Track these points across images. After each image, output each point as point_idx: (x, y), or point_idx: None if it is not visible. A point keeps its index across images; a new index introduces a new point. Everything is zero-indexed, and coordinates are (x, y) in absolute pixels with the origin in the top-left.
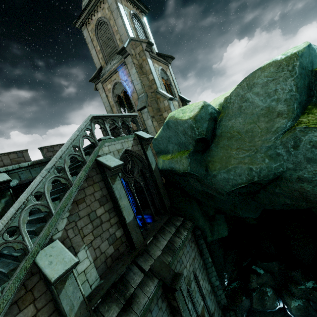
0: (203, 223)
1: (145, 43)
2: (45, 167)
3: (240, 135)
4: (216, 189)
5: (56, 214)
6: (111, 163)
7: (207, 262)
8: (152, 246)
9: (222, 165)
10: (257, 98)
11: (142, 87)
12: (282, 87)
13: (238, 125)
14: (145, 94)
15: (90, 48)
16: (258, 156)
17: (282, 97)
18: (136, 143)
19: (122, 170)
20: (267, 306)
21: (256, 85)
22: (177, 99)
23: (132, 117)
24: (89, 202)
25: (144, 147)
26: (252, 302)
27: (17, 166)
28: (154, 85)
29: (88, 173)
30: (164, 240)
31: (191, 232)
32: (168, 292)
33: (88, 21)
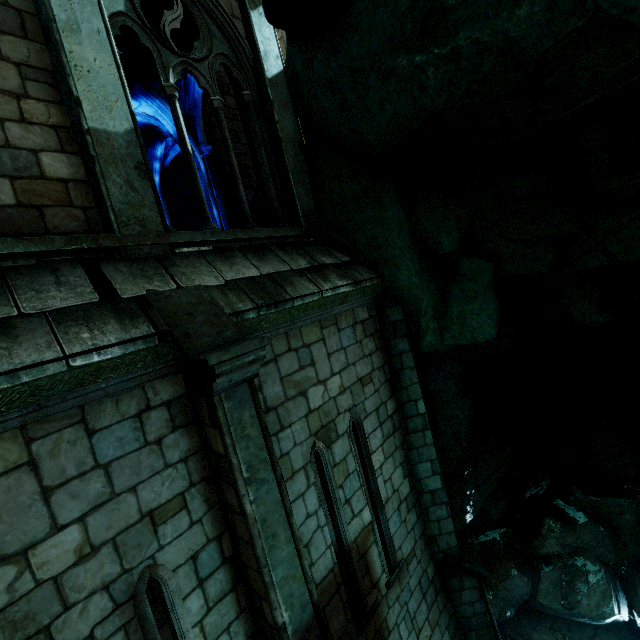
0: (413, 278)
1: None
2: None
3: None
4: None
5: None
6: None
7: (412, 412)
8: (193, 262)
9: None
10: None
11: None
12: None
13: None
14: None
15: None
16: None
17: None
18: None
19: None
20: (579, 608)
21: None
22: None
23: None
24: None
25: None
26: (538, 589)
27: None
28: None
29: None
30: (250, 268)
31: (372, 308)
32: (198, 395)
33: None
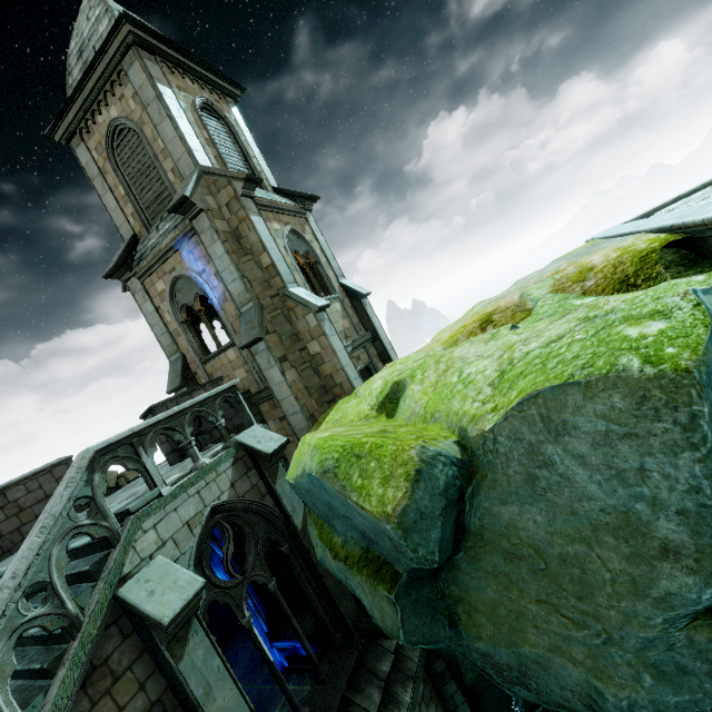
0: None
1: (240, 181)
2: None
3: (545, 564)
4: (487, 673)
5: None
6: (164, 605)
7: None
8: None
9: (499, 632)
10: (582, 472)
11: (247, 288)
12: (665, 471)
13: (534, 527)
14: (257, 304)
15: (99, 191)
16: (618, 659)
17: (668, 499)
18: (244, 470)
19: (208, 577)
20: None
21: (574, 431)
22: (338, 296)
23: (226, 394)
24: None
25: (267, 476)
26: None
27: None
28: (276, 278)
29: (92, 655)
30: None
31: (423, 672)
32: None
33: (86, 127)
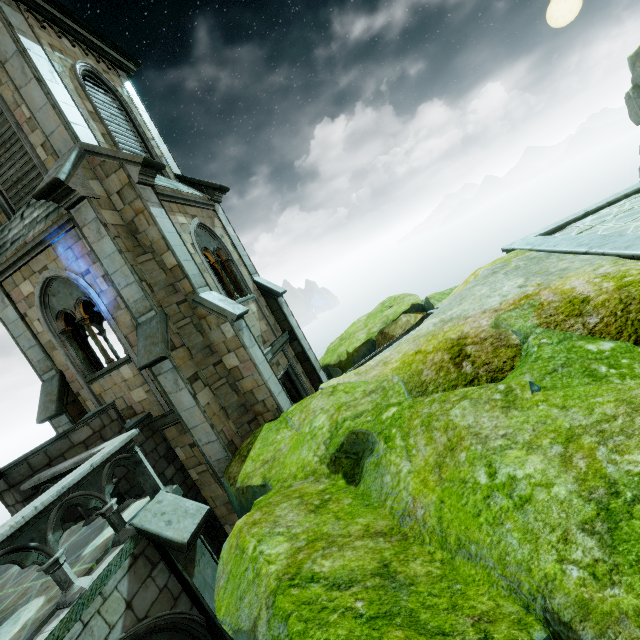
0: None
1: (135, 166)
2: None
3: None
4: None
5: None
6: None
7: None
8: None
9: None
10: None
11: (146, 294)
12: None
13: None
14: (159, 314)
15: None
16: None
17: None
18: (147, 570)
19: None
20: None
21: None
22: (253, 296)
23: (117, 456)
24: None
25: (180, 569)
26: None
27: None
28: (183, 282)
29: None
30: None
31: None
32: None
33: None
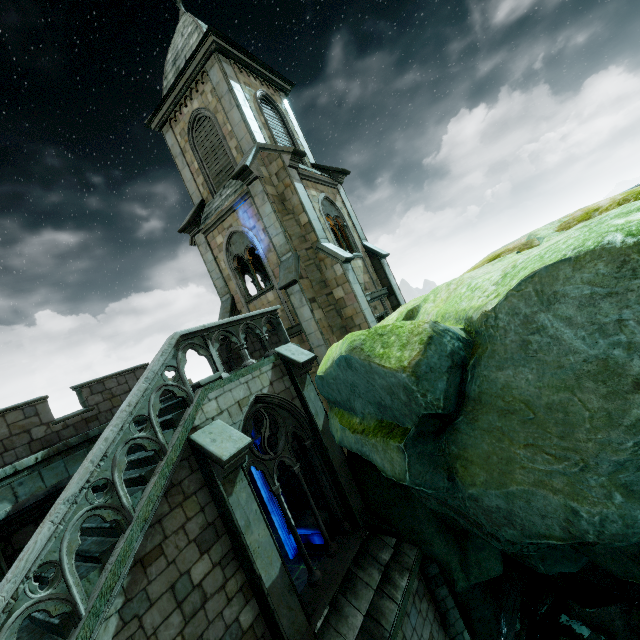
0: (443, 550)
1: (288, 154)
2: (66, 492)
3: (534, 414)
4: (478, 524)
5: (89, 616)
6: (222, 448)
7: None
8: (328, 637)
9: (490, 477)
10: (569, 331)
11: (288, 240)
12: (639, 318)
13: (525, 385)
14: (294, 254)
15: (180, 167)
16: (592, 482)
17: None
18: (280, 375)
19: (250, 447)
20: None
21: (563, 299)
22: (361, 255)
23: (269, 315)
24: (175, 551)
25: (297, 382)
26: None
27: (9, 469)
28: (311, 234)
29: (172, 476)
30: (356, 614)
31: (418, 571)
32: None
33: (174, 117)
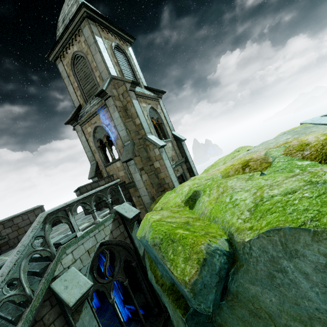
0: None
1: (129, 83)
2: None
3: (275, 326)
4: None
5: None
6: (71, 295)
7: None
8: None
9: None
10: (306, 283)
11: (128, 134)
12: None
13: (269, 303)
14: (132, 142)
15: (66, 84)
16: None
17: None
18: (118, 225)
19: (95, 278)
20: None
21: (303, 257)
22: (170, 140)
23: (112, 186)
24: None
25: (128, 228)
26: None
27: None
28: (141, 130)
29: (36, 315)
30: None
31: None
32: None
33: (63, 54)
